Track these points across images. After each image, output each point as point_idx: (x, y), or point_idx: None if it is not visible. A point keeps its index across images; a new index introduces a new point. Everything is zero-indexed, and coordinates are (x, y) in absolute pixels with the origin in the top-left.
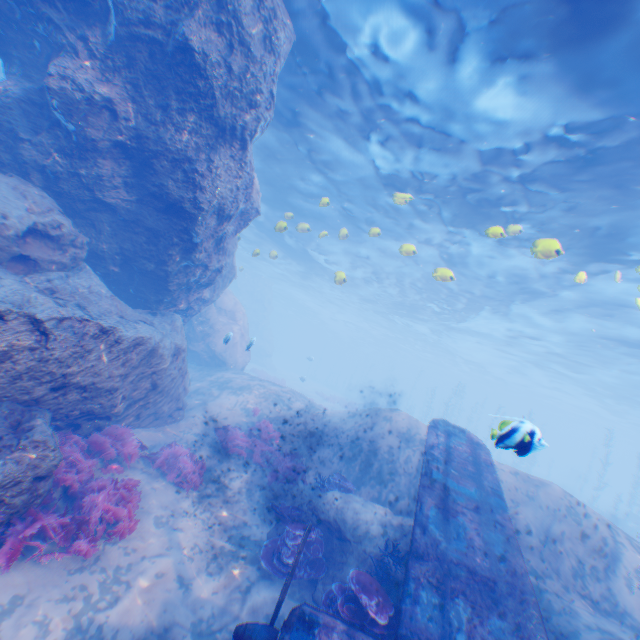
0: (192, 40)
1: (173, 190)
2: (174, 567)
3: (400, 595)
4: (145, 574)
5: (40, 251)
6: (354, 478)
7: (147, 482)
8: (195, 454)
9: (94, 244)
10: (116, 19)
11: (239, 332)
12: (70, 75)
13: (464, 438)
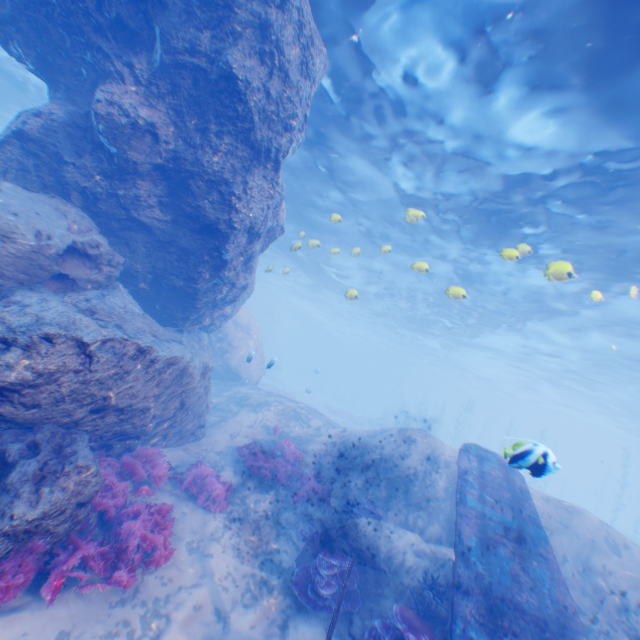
0: (235, 68)
1: (208, 210)
2: (210, 598)
3: (444, 633)
4: (183, 606)
5: (78, 270)
6: (380, 501)
7: (176, 505)
8: (220, 475)
9: (126, 262)
10: (162, 48)
11: (253, 346)
12: (117, 101)
13: (497, 463)
